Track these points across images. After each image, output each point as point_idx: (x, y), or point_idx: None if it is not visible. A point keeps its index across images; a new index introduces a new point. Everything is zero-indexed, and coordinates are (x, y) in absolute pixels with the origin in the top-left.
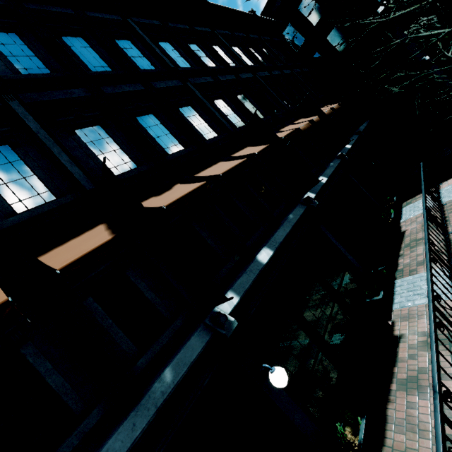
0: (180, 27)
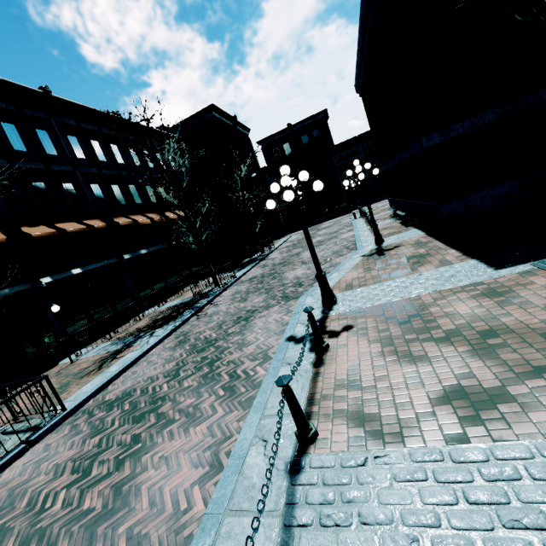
0: (90, 129)
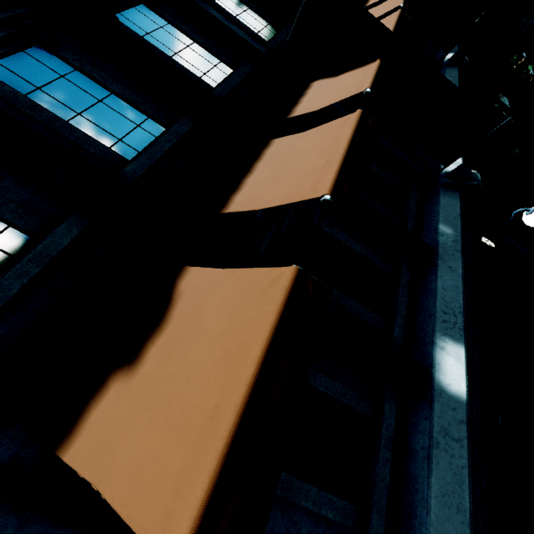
0: None
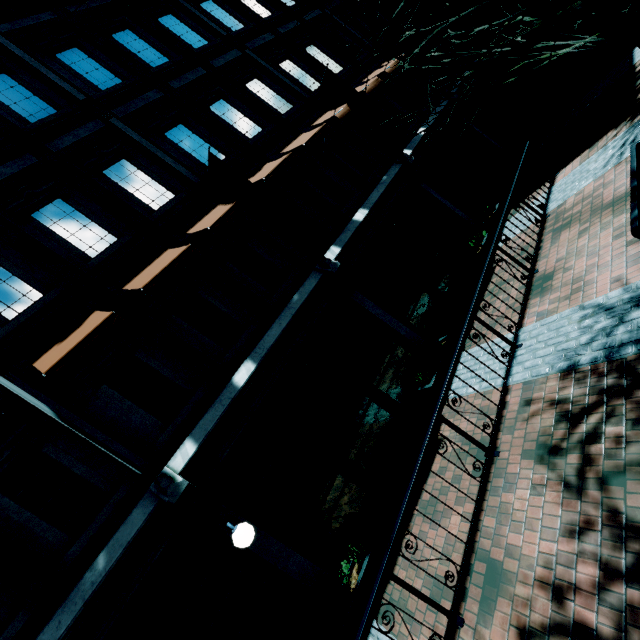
0: (91, 8)
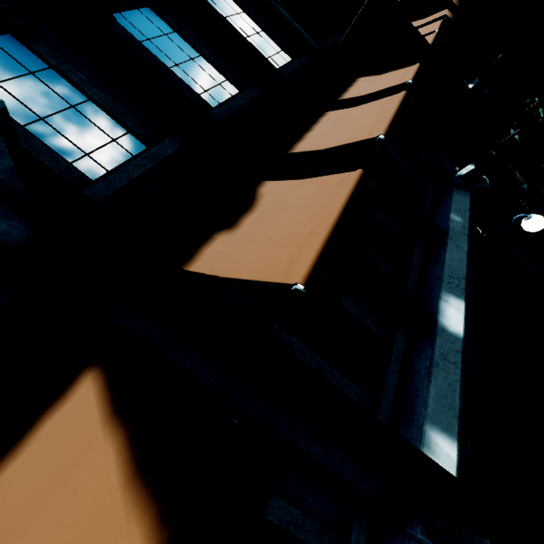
0: None
